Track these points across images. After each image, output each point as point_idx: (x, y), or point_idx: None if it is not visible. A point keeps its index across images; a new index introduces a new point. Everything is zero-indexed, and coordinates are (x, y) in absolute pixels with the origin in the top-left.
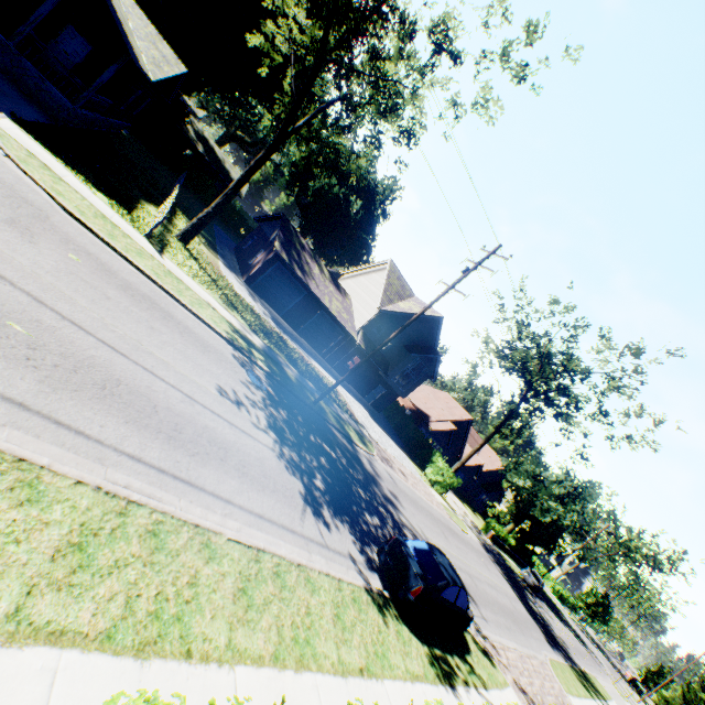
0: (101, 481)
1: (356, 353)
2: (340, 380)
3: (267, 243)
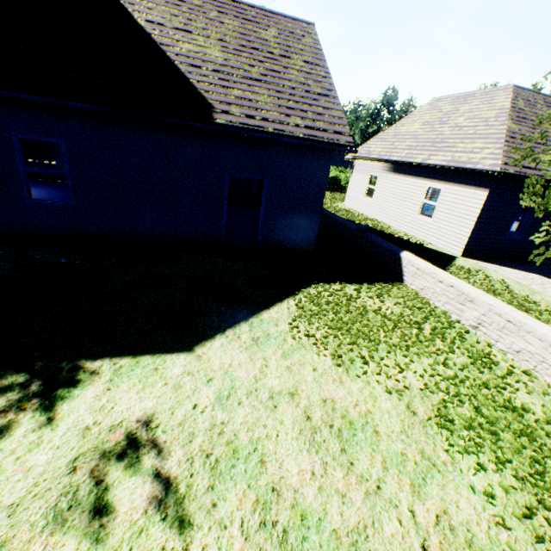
0: None
1: None
2: None
3: None
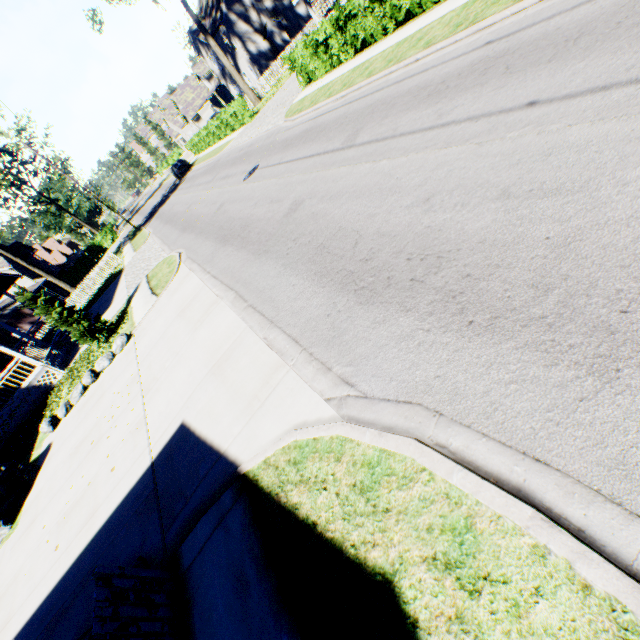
0: (206, 162)
1: (51, 287)
2: (123, 218)
3: (3, 334)
